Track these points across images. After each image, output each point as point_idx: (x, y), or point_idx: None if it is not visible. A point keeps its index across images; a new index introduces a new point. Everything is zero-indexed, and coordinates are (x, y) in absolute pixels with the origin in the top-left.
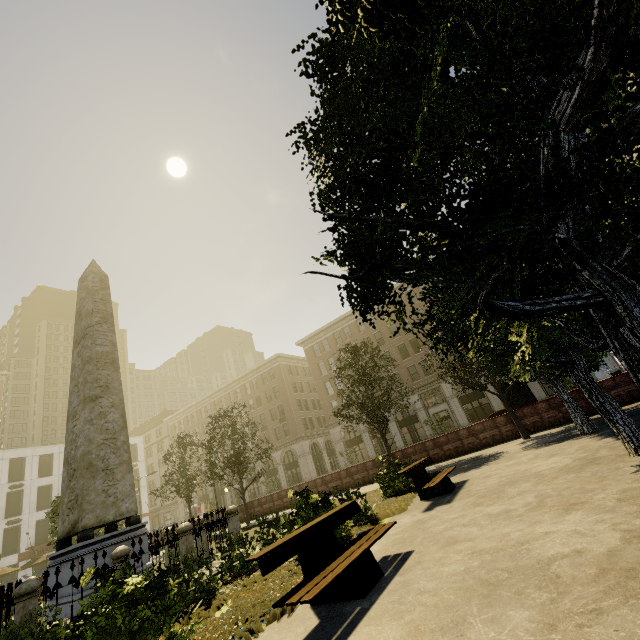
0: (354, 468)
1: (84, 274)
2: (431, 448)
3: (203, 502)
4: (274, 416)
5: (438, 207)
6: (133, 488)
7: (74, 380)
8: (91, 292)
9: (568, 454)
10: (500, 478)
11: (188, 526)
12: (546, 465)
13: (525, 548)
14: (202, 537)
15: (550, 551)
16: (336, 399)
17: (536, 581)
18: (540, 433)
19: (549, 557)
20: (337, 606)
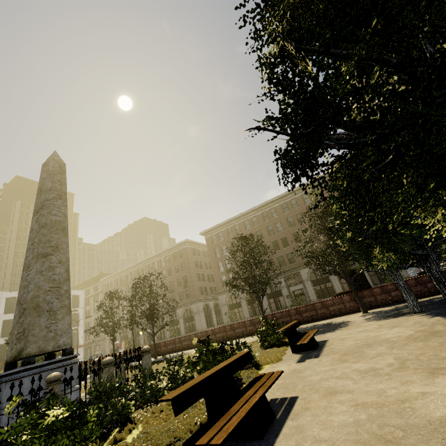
0: (236, 324)
1: (47, 160)
2: (294, 314)
3: (123, 340)
4: (179, 283)
5: (410, 54)
6: (70, 327)
7: (31, 240)
8: (51, 174)
9: (408, 326)
10: (355, 341)
11: (111, 360)
12: (392, 334)
13: (408, 406)
14: (121, 368)
15: (436, 412)
16: (225, 275)
17: (438, 444)
18: (375, 310)
19: (439, 419)
20: (237, 444)
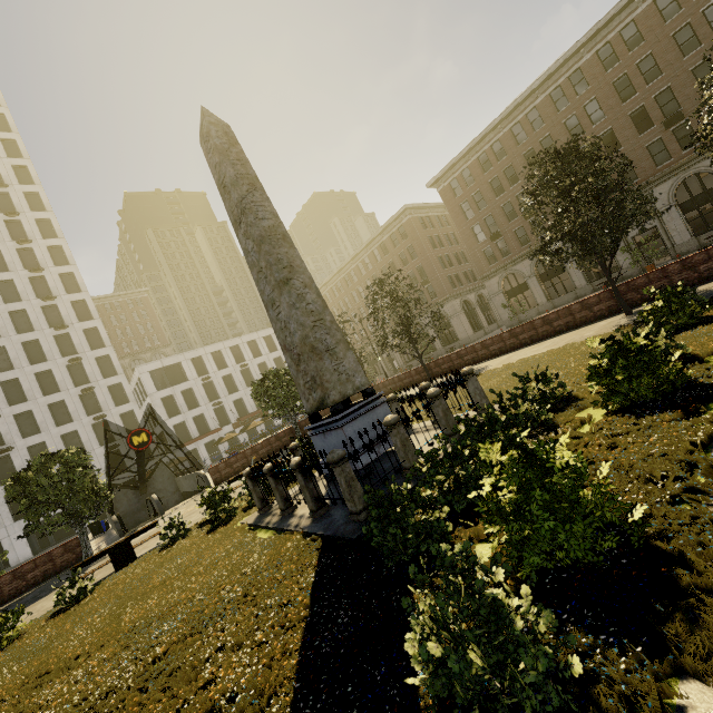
0: (553, 315)
1: (203, 130)
2: (676, 273)
3: None
4: None
5: None
6: (357, 364)
7: (254, 267)
8: (223, 153)
9: None
10: None
11: (437, 391)
12: None
13: None
14: None
15: None
16: (489, 246)
17: None
18: None
19: None
20: None
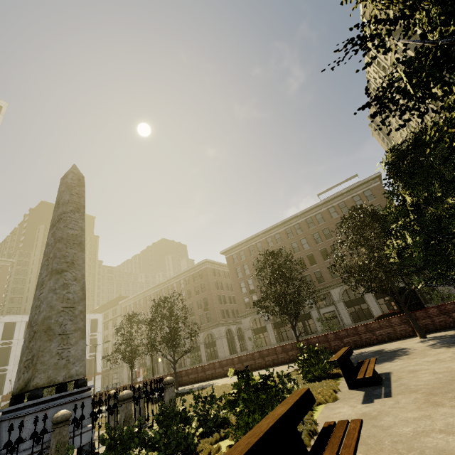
0: (266, 351)
1: (66, 173)
2: (332, 340)
3: (142, 367)
4: (199, 306)
5: None
6: (84, 353)
7: (46, 255)
8: (69, 187)
9: None
10: (434, 374)
11: (129, 394)
12: None
13: None
14: (140, 403)
15: None
16: (248, 296)
17: None
18: (434, 334)
19: None
20: None
